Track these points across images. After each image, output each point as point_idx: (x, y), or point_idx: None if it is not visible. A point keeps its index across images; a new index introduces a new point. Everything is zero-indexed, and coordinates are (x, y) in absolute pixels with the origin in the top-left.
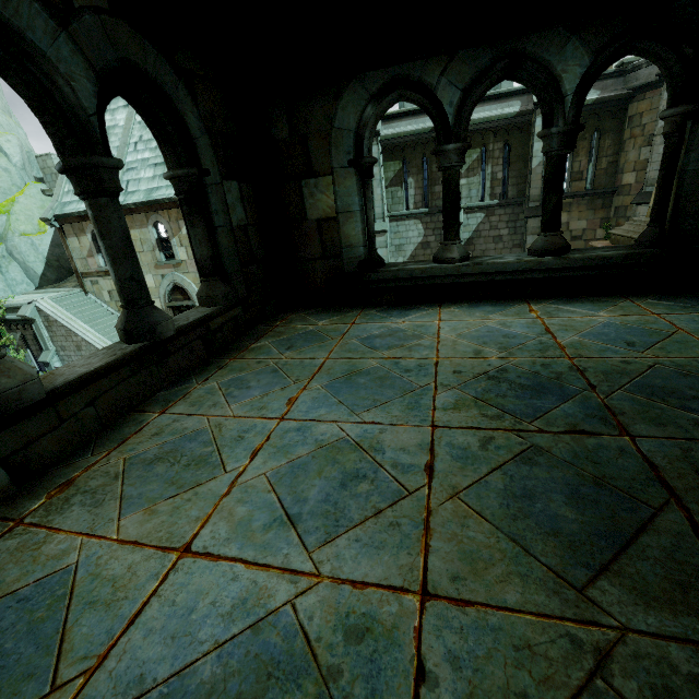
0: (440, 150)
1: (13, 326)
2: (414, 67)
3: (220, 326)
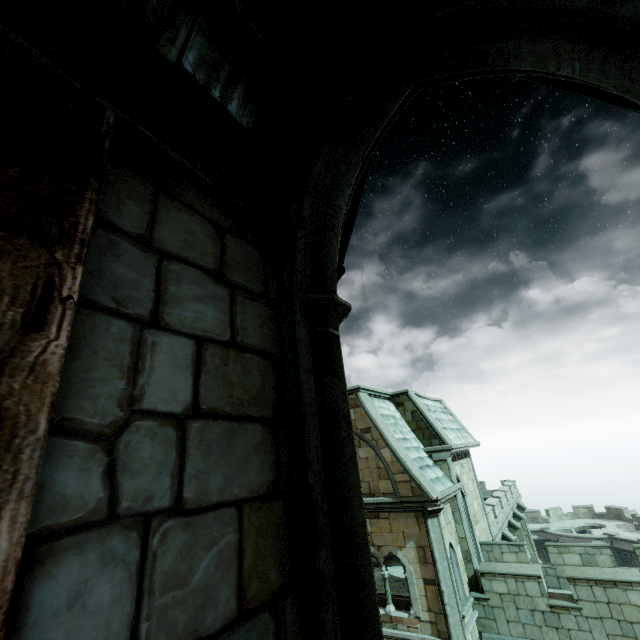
0: None
1: None
2: None
3: None
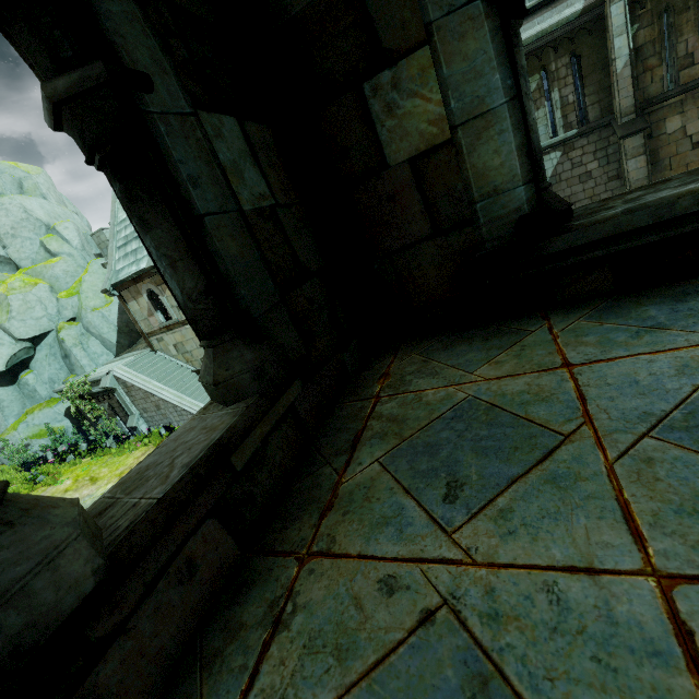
0: None
1: (100, 397)
2: None
3: (258, 447)
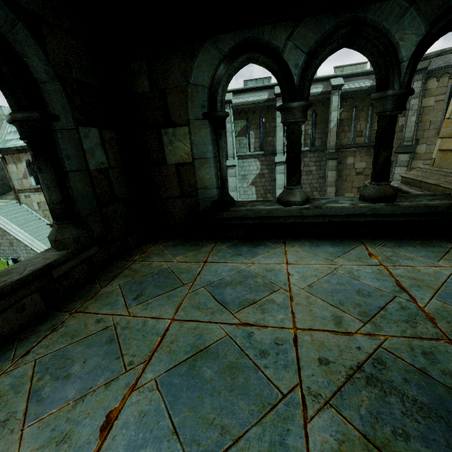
0: (286, 106)
1: None
2: (263, 31)
3: (67, 270)
